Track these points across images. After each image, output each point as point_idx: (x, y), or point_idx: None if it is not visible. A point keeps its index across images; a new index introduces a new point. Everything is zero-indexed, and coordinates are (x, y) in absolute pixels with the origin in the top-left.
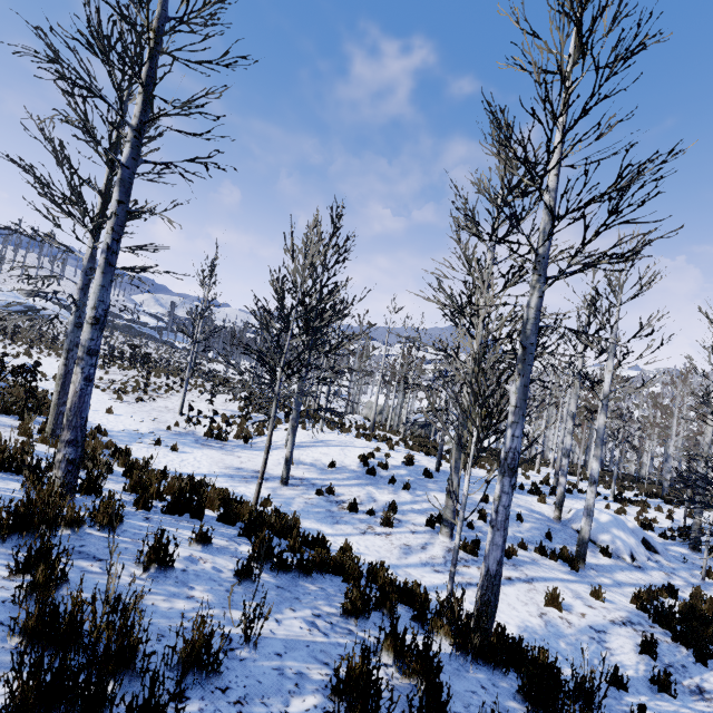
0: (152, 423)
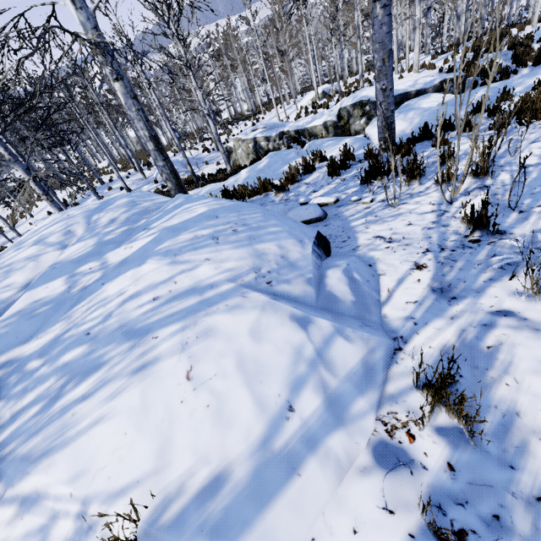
0: None
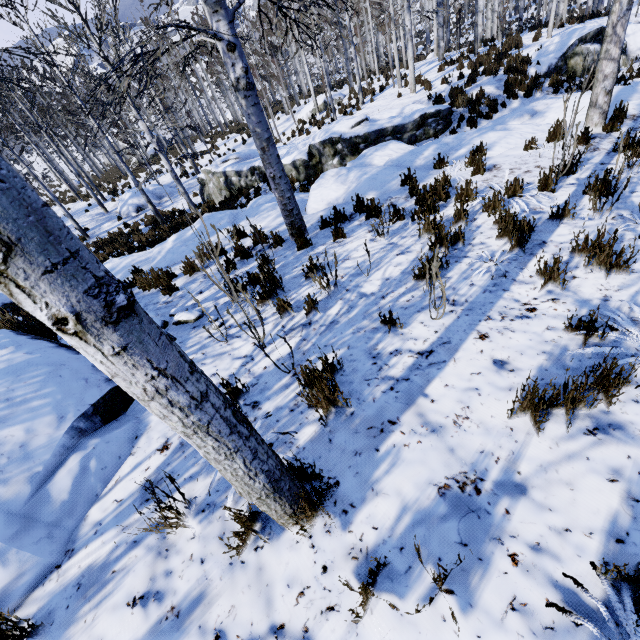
0: None
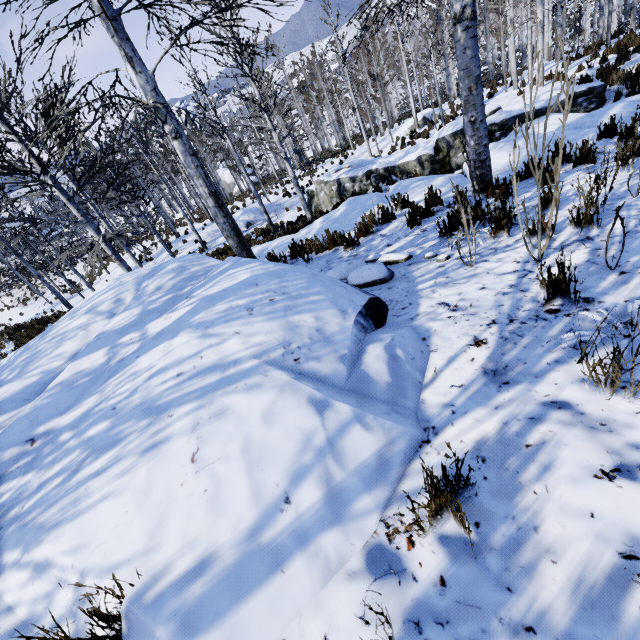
0: (44, 306)
